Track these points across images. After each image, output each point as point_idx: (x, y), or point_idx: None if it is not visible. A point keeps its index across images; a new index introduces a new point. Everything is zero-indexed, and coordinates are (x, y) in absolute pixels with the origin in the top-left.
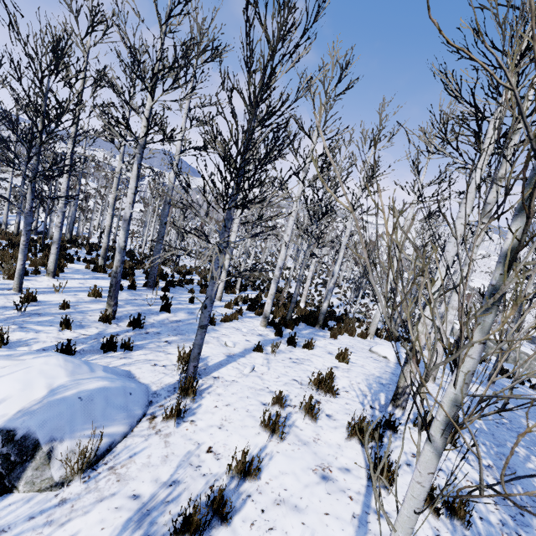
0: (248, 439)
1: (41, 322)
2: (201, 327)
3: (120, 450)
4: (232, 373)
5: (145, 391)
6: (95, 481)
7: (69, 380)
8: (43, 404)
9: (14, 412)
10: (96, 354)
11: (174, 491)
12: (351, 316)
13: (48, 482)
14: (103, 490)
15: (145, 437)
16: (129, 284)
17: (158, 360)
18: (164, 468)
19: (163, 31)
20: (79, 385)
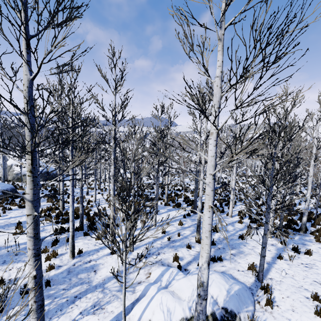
0: (311, 319)
1: (178, 245)
2: (263, 257)
3: (257, 318)
4: (277, 276)
5: (247, 287)
6: None
7: (229, 286)
8: (229, 297)
9: (222, 300)
10: (210, 264)
11: None
12: (314, 212)
13: None
14: None
15: (262, 312)
16: (184, 212)
17: (237, 267)
18: None
19: (206, 119)
20: (232, 288)
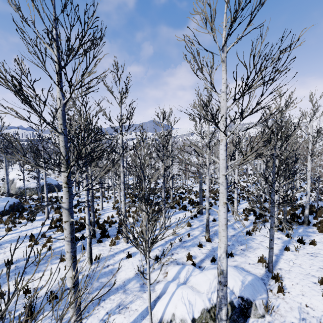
0: (320, 301)
1: (190, 245)
2: (271, 248)
3: (271, 304)
4: (285, 266)
5: (259, 278)
6: (273, 316)
7: (242, 277)
8: (244, 287)
9: (238, 290)
10: None
11: (306, 322)
12: (315, 205)
13: (259, 315)
14: (279, 319)
15: (275, 299)
16: (190, 213)
17: (248, 261)
18: (294, 312)
19: (208, 124)
20: (246, 279)
